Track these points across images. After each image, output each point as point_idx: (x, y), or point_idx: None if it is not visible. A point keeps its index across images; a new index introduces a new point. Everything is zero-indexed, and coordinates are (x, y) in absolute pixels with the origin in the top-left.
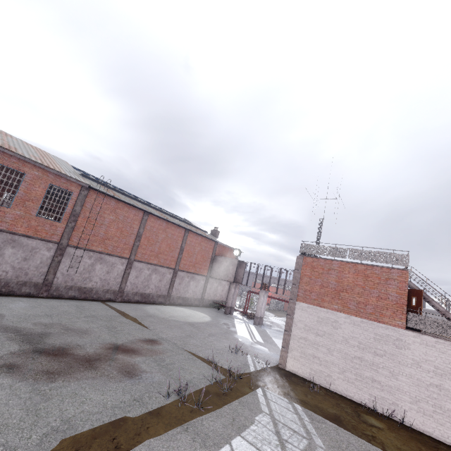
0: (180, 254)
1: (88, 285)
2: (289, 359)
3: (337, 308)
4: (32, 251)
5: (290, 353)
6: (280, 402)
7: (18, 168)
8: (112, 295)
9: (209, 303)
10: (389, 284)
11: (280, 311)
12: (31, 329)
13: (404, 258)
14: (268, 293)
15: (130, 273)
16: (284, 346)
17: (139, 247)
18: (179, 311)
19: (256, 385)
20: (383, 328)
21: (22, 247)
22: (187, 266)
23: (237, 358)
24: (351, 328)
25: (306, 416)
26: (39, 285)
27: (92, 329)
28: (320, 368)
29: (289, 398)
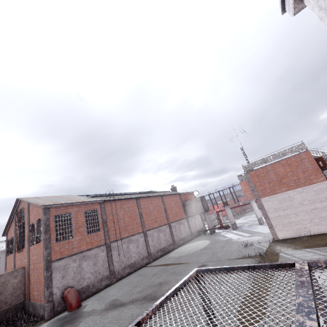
0: (166, 213)
1: (131, 261)
2: (278, 232)
3: (285, 189)
4: (95, 257)
5: (276, 229)
6: (297, 252)
7: (66, 212)
8: (146, 260)
9: (196, 233)
10: (303, 162)
11: (235, 216)
12: (141, 295)
13: (302, 145)
14: (229, 206)
15: (148, 240)
16: (270, 227)
17: (144, 221)
18: (187, 247)
19: (276, 253)
20: (316, 186)
21: (90, 258)
22: (173, 218)
23: (251, 248)
24: (299, 195)
25: (315, 250)
26: (109, 276)
27: (166, 279)
28: (297, 226)
29: (298, 249)
